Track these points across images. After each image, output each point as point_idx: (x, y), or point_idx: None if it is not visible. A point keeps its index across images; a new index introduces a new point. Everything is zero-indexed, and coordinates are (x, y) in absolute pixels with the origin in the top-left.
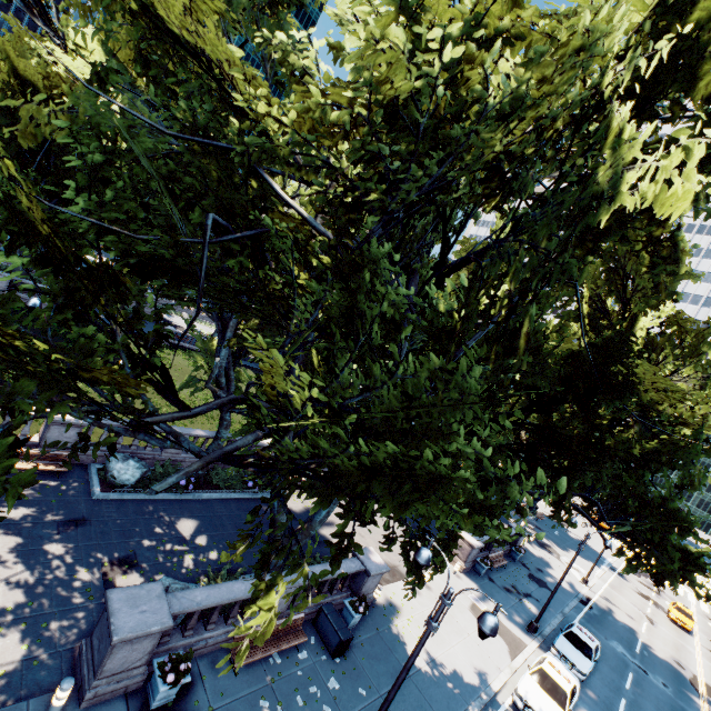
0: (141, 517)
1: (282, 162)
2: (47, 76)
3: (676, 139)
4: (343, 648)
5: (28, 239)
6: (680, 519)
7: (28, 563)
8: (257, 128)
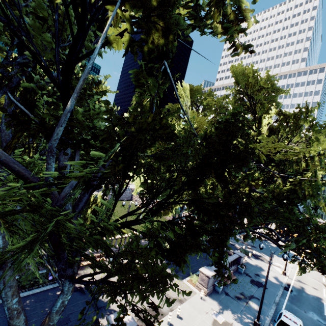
0: None
1: None
2: None
3: None
4: None
5: None
6: (322, 231)
7: None
8: None
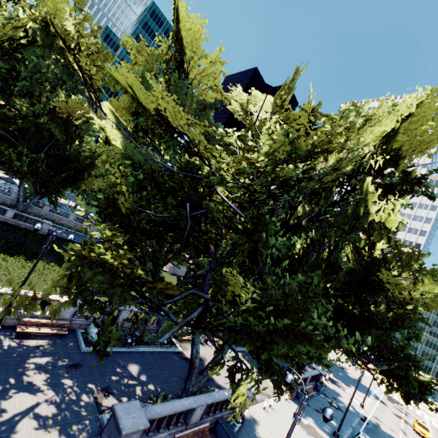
0: (109, 362)
1: (225, 185)
2: (59, 108)
3: (389, 182)
4: None
5: (110, 217)
6: (413, 359)
7: (54, 391)
8: (218, 173)
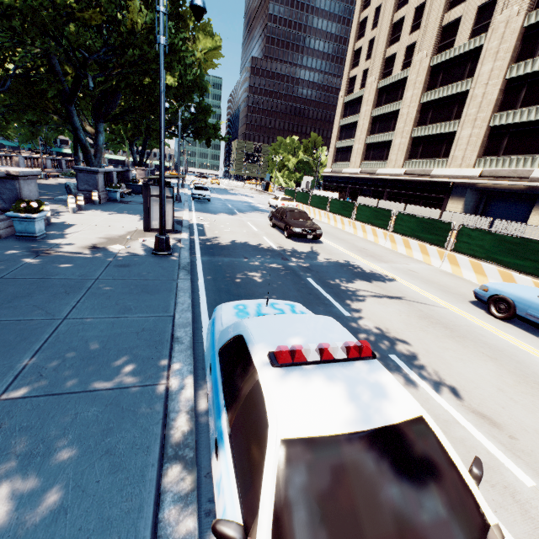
0: None
1: None
2: None
3: None
4: None
5: None
6: (207, 111)
7: None
8: None
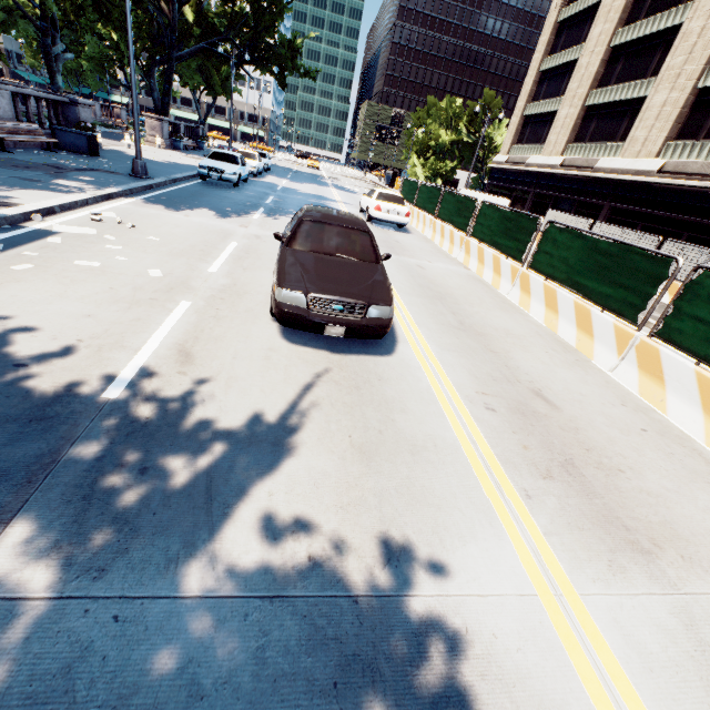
0: None
1: None
2: None
3: None
4: (95, 146)
5: None
6: (277, 5)
7: None
8: None
